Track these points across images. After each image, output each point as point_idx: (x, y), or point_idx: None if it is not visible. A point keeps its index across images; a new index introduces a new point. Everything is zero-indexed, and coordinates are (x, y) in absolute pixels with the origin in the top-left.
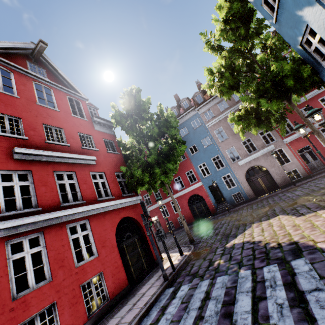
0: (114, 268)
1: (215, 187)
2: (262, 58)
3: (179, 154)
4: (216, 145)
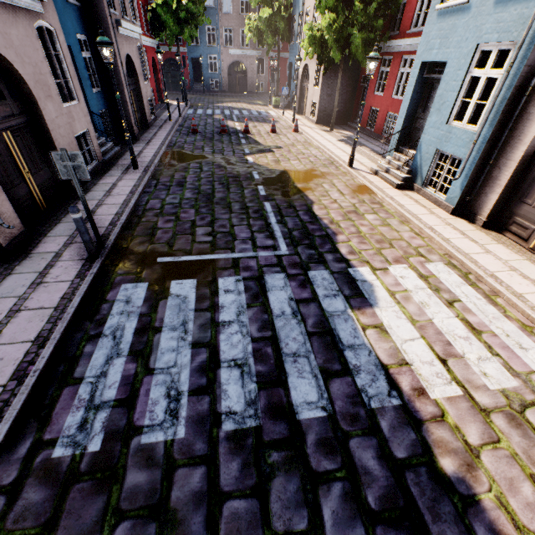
0: (155, 90)
1: (198, 62)
2: (280, 2)
3: (201, 22)
4: (218, 14)
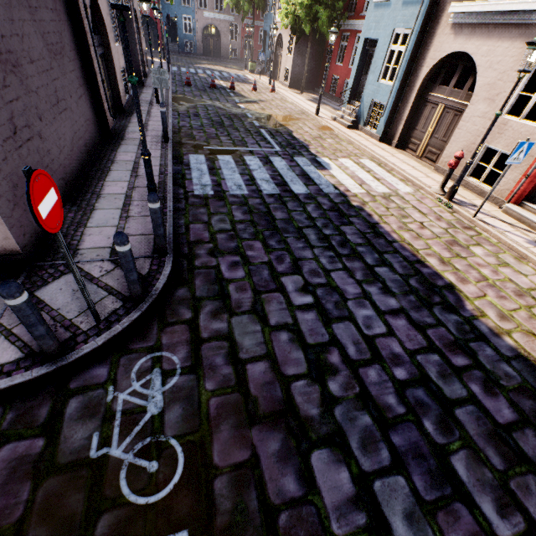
0: None
1: (173, 22)
2: None
3: None
4: None
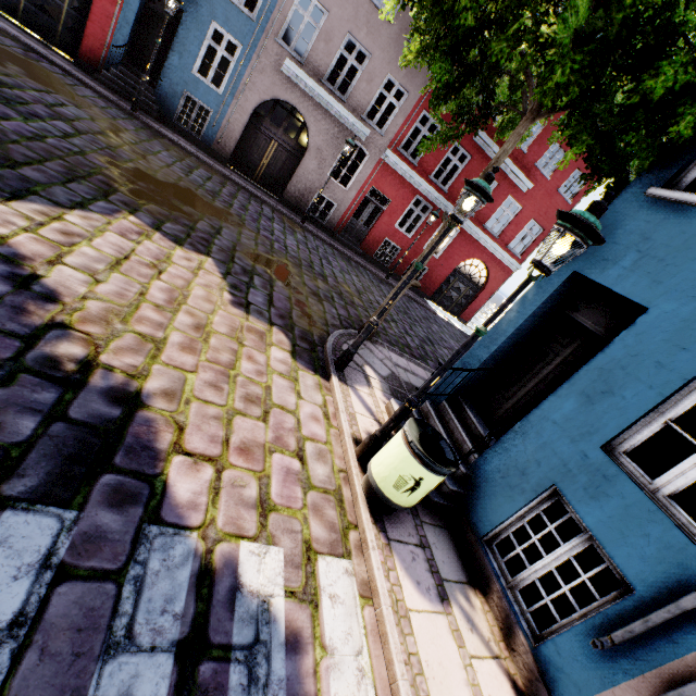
0: None
1: (168, 15)
2: None
3: None
4: None
